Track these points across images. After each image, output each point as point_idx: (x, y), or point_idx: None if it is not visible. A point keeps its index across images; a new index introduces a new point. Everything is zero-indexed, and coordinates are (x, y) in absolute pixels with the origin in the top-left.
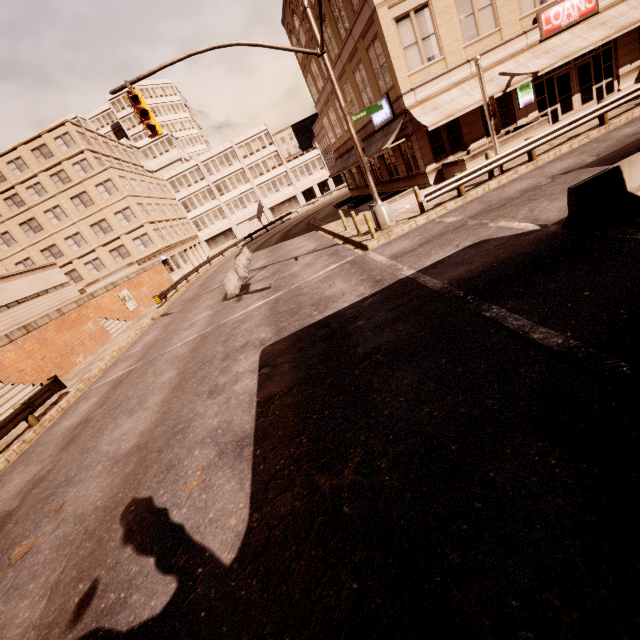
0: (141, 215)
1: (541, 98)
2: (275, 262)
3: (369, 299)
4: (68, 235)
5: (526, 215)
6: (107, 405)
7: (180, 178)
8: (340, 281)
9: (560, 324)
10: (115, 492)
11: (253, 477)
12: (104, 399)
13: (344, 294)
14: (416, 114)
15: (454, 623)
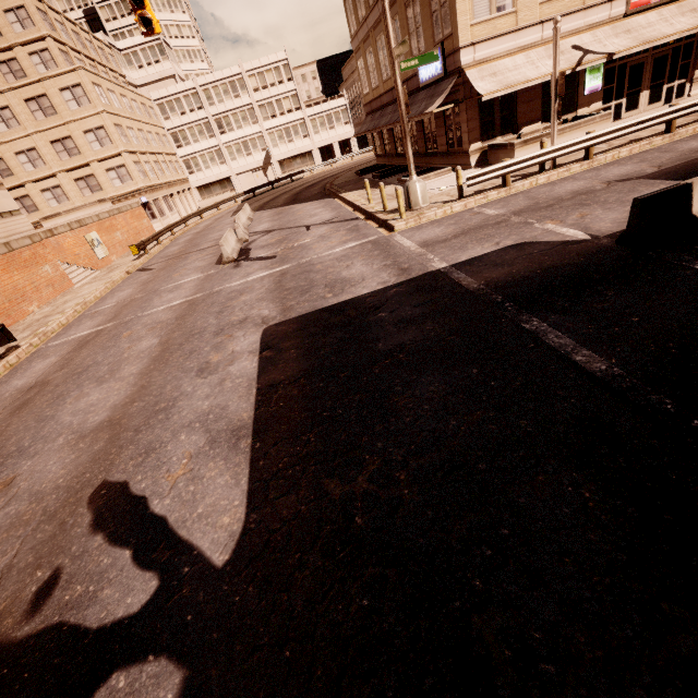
0: (119, 140)
1: (609, 87)
2: (282, 228)
3: (393, 289)
4: (20, 149)
5: (576, 221)
6: (69, 368)
7: (172, 101)
8: (360, 263)
9: (605, 349)
10: (81, 471)
11: (251, 473)
12: (65, 360)
13: (364, 279)
14: (471, 76)
15: (472, 650)
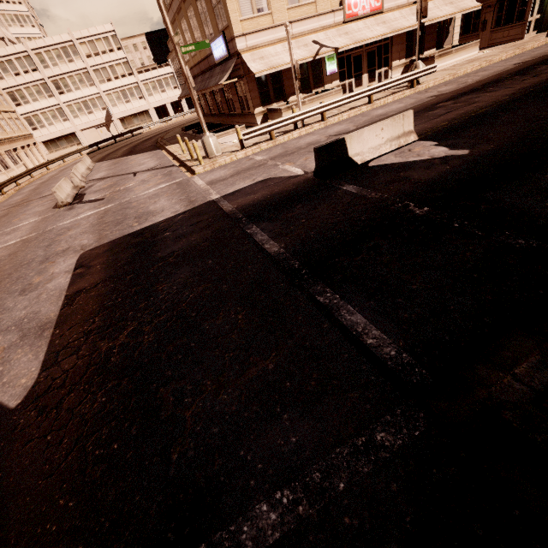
0: None
1: (342, 70)
2: (115, 175)
3: (180, 215)
4: None
5: (302, 163)
6: None
7: (3, 62)
8: (164, 199)
9: (282, 239)
10: None
11: (48, 349)
12: None
13: (163, 210)
14: (246, 59)
15: (155, 404)
